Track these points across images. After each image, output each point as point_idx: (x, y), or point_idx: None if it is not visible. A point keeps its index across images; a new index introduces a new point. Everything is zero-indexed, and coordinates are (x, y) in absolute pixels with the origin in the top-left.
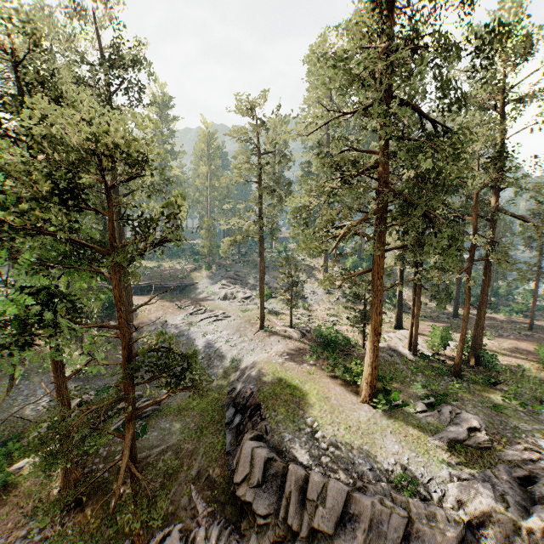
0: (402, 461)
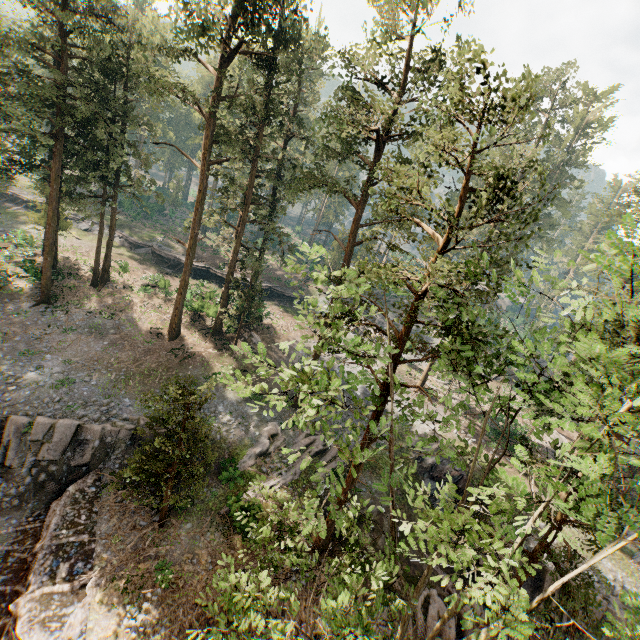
0: (617, 578)
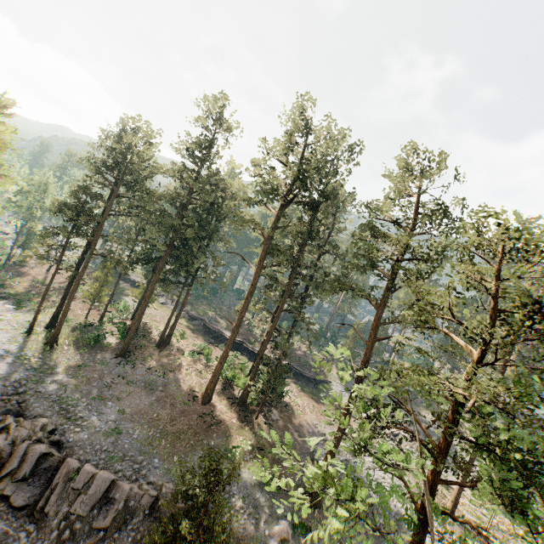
0: None
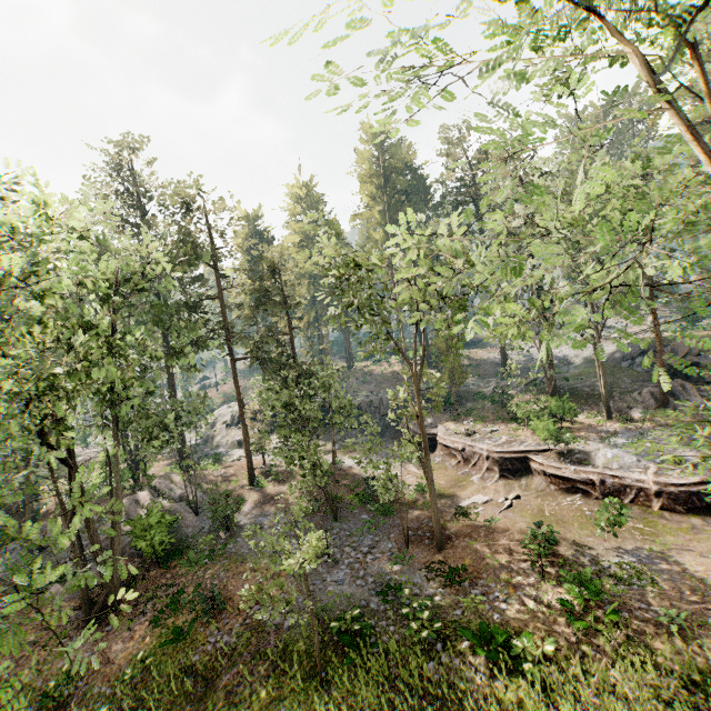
0: None
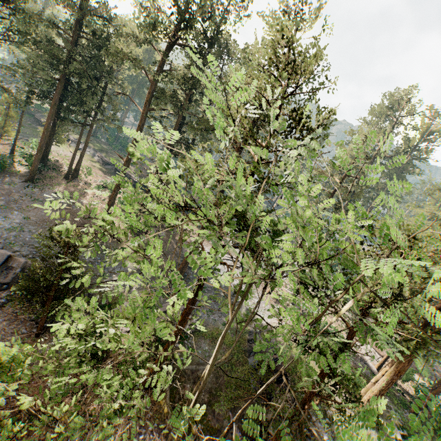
0: None
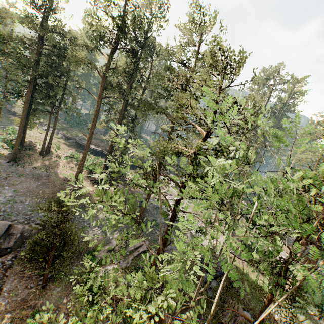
0: None
